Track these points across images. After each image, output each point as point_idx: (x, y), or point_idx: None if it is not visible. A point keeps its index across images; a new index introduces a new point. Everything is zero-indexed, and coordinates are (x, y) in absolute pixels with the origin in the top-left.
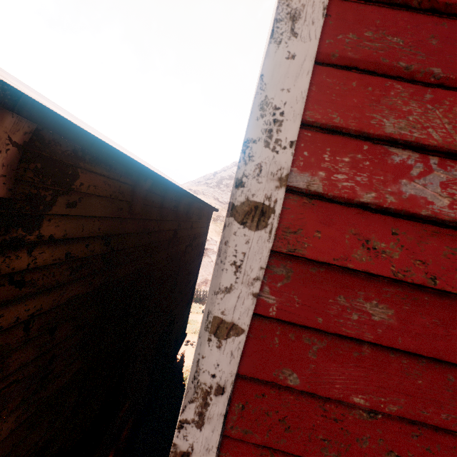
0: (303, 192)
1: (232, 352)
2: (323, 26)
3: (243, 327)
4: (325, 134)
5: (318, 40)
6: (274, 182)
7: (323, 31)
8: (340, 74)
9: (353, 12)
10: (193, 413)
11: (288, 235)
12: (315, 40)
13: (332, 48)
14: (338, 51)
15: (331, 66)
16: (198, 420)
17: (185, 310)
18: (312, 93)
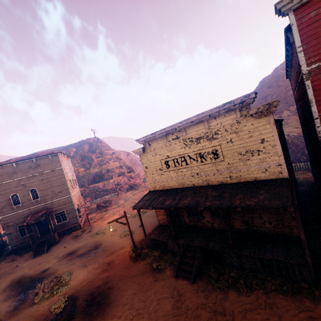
0: (320, 115)
1: (320, 128)
2: (315, 104)
3: (320, 126)
4: (320, 110)
5: (315, 105)
6: (317, 116)
7: (315, 104)
8: (319, 106)
9: (317, 102)
10: (318, 133)
11: (320, 118)
12: (315, 106)
13: (317, 105)
14: (318, 105)
15: (317, 106)
16: (319, 134)
17: (291, 166)
18: (317, 108)
